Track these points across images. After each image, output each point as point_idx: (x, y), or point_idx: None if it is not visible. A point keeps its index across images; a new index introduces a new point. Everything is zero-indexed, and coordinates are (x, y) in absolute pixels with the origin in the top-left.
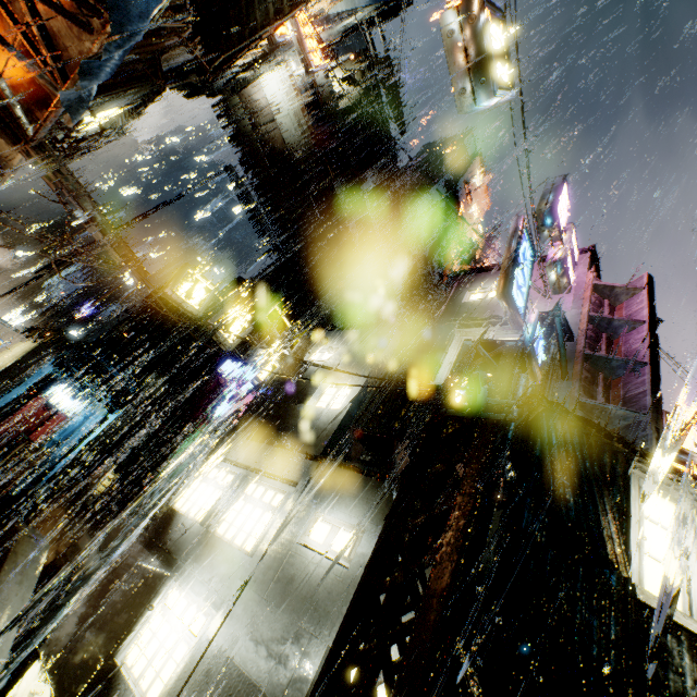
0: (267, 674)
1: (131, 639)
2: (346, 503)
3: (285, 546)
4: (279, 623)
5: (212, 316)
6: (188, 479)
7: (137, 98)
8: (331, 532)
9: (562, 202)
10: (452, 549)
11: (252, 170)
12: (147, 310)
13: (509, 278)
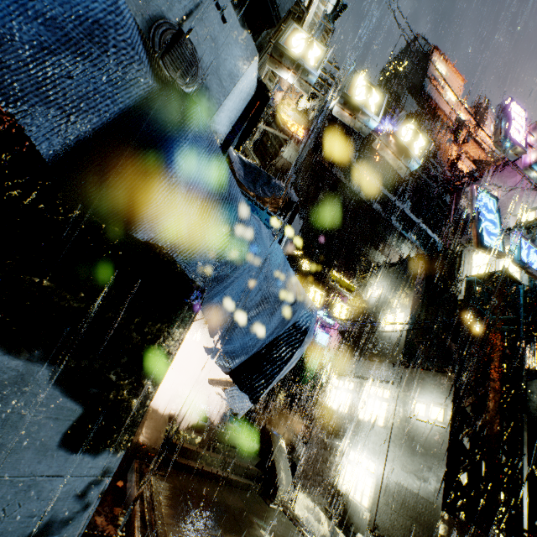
0: (420, 488)
1: (340, 478)
2: (429, 390)
3: (402, 420)
4: (416, 462)
5: None
6: (328, 390)
7: None
8: (426, 408)
9: (515, 120)
10: (495, 412)
11: None
12: None
13: (478, 236)
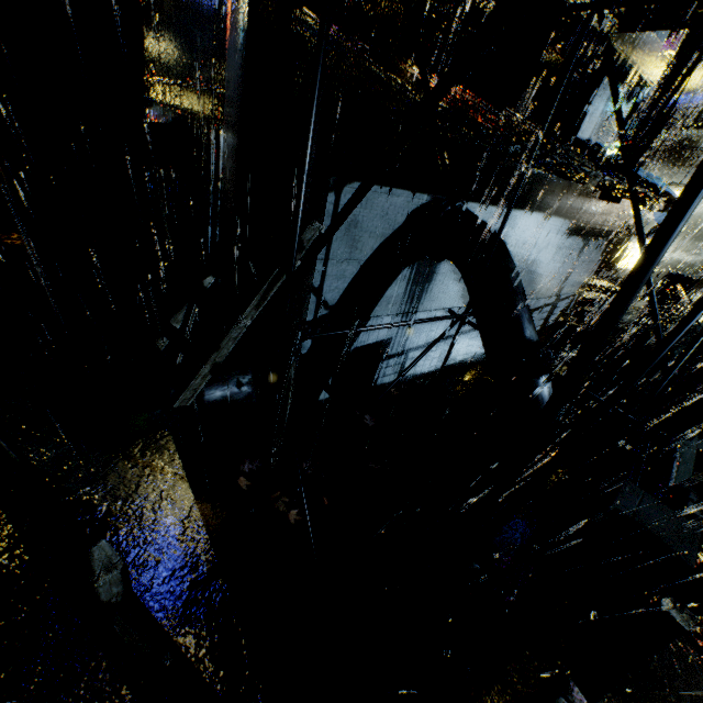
0: (692, 259)
1: (622, 260)
2: None
3: (696, 218)
4: (695, 245)
5: None
6: None
7: None
8: None
9: None
10: None
11: None
12: None
13: None
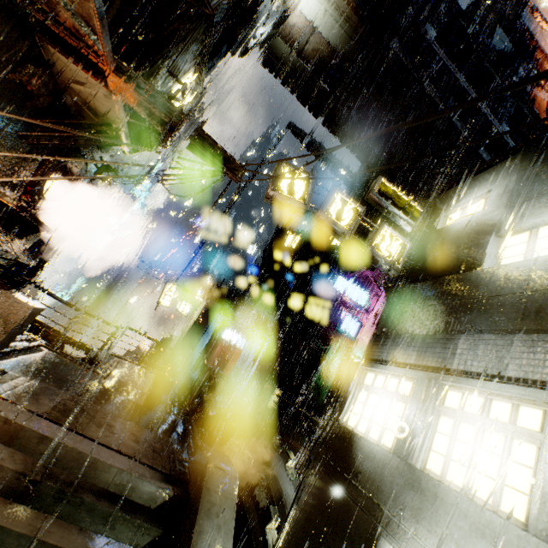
0: None
1: None
2: None
3: None
4: None
5: (319, 207)
6: (351, 391)
7: (200, 51)
8: None
9: None
10: None
11: (308, 98)
12: (267, 263)
13: None
